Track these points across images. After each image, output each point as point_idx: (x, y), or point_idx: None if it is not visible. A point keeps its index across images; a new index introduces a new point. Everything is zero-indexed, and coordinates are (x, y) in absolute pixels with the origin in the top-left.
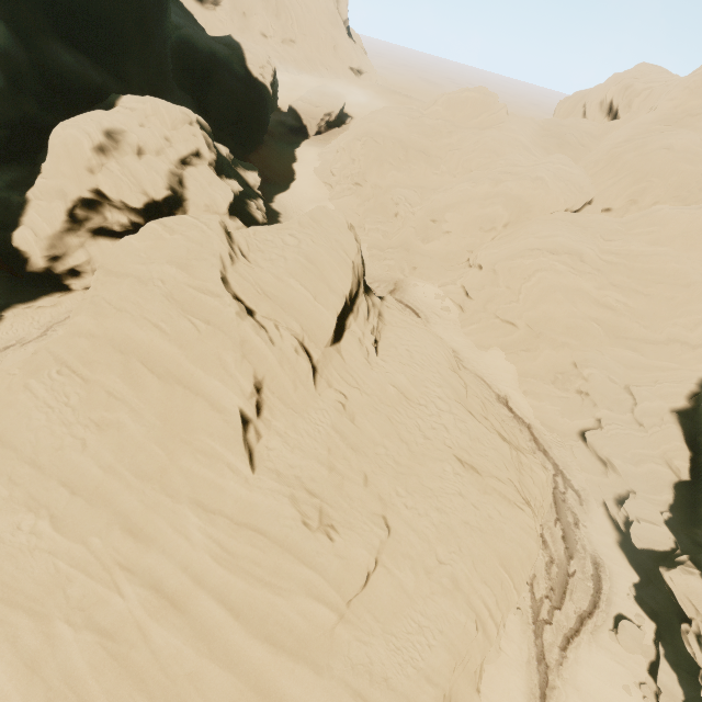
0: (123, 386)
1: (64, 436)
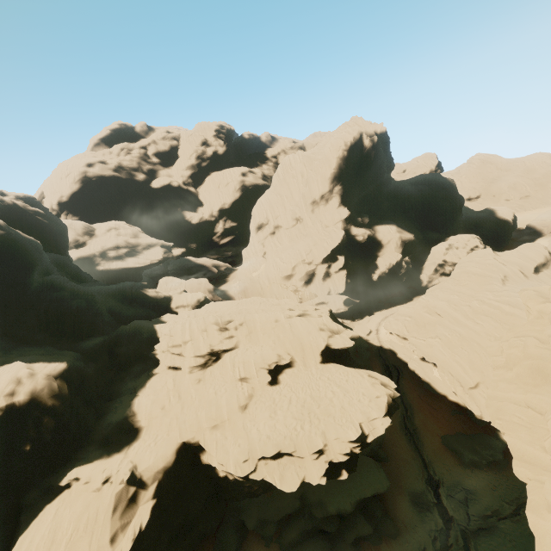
0: (467, 278)
1: (455, 287)
